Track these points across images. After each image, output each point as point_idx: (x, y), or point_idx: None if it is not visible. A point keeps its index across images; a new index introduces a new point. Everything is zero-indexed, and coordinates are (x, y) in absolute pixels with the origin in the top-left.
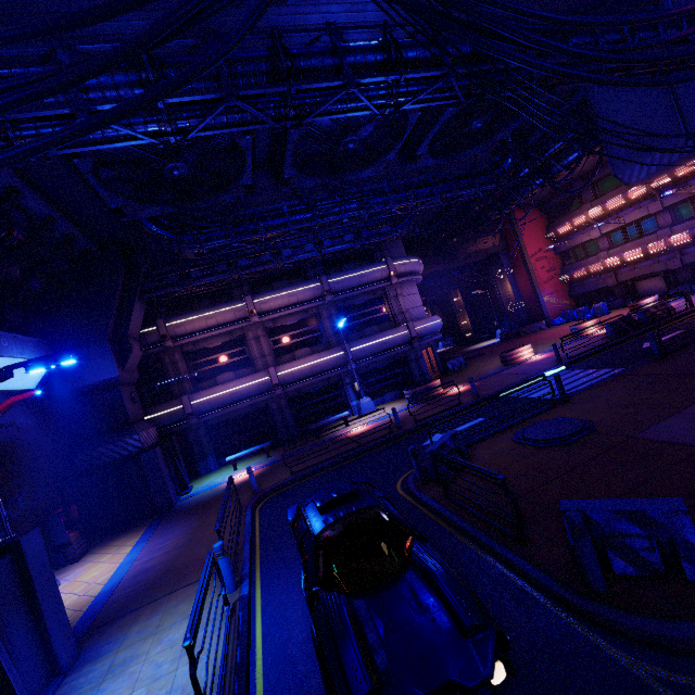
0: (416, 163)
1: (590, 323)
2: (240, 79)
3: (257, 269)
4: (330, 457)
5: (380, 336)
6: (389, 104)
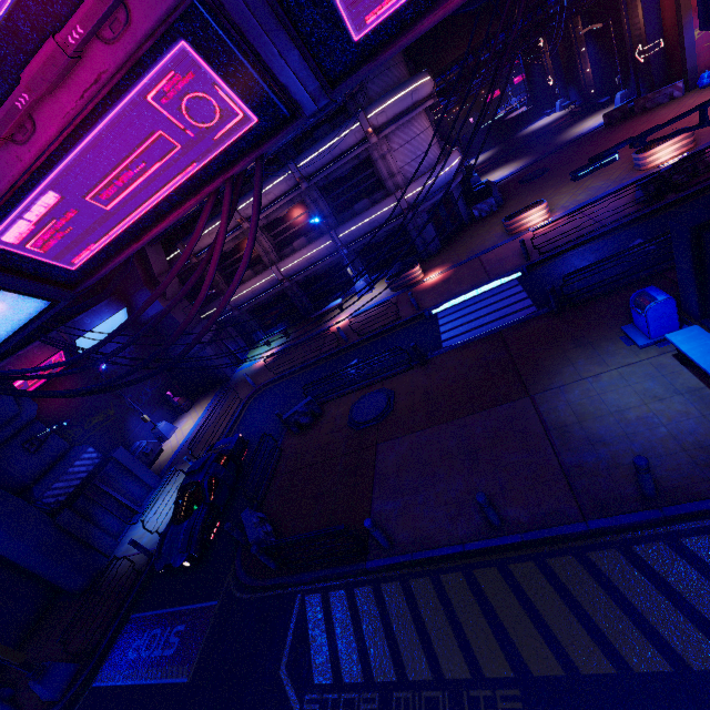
0: None
1: (665, 146)
2: None
3: None
4: (297, 364)
5: (366, 215)
6: None
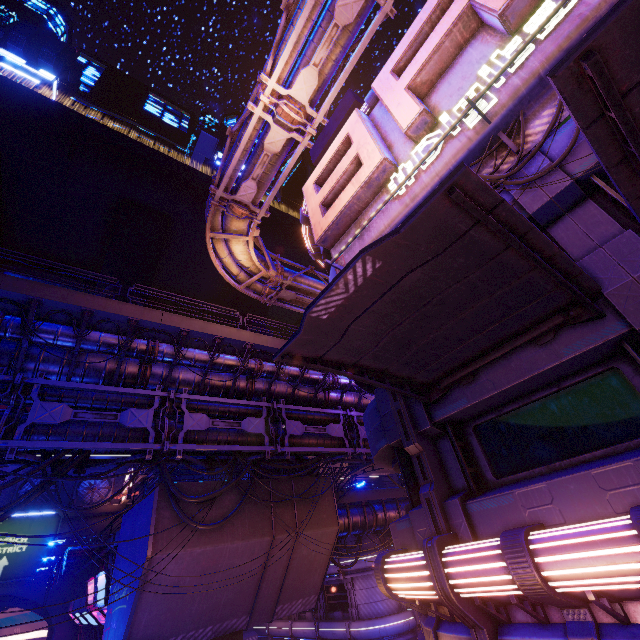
0: None
1: None
2: None
3: None
4: None
5: (333, 624)
6: None
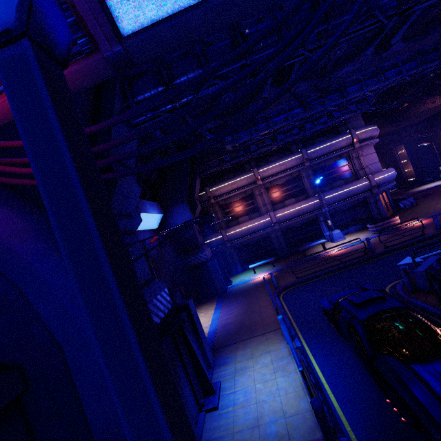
0: (388, 51)
1: None
2: (291, 30)
3: (262, 151)
4: (321, 269)
5: (346, 187)
6: (396, 13)
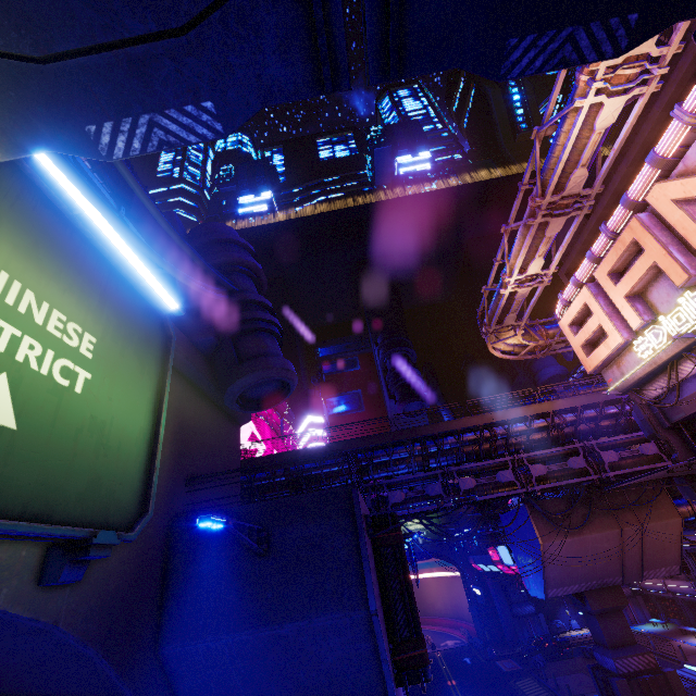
0: None
1: None
2: None
3: None
4: None
5: None
6: None
